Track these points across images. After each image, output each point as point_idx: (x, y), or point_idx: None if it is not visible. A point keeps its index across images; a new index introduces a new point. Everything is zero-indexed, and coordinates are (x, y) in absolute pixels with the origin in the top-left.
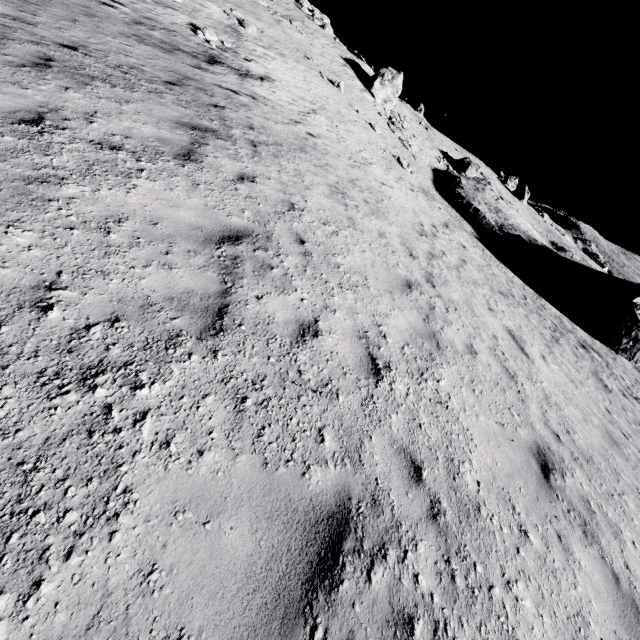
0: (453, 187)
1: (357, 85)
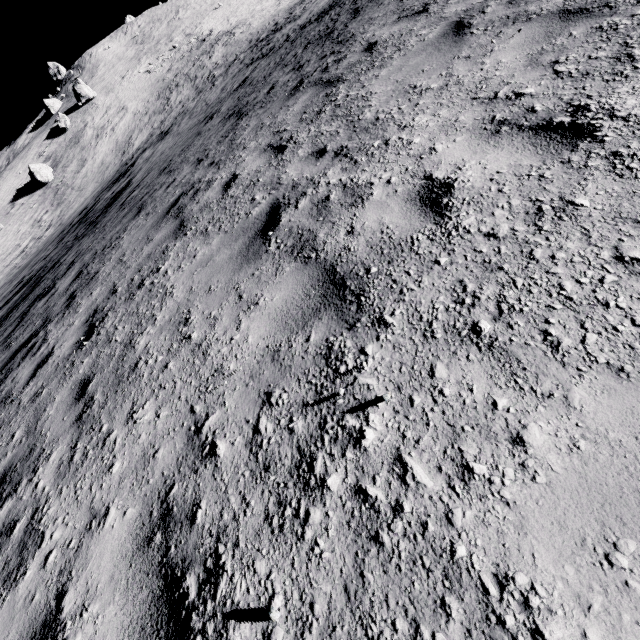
0: None
1: None
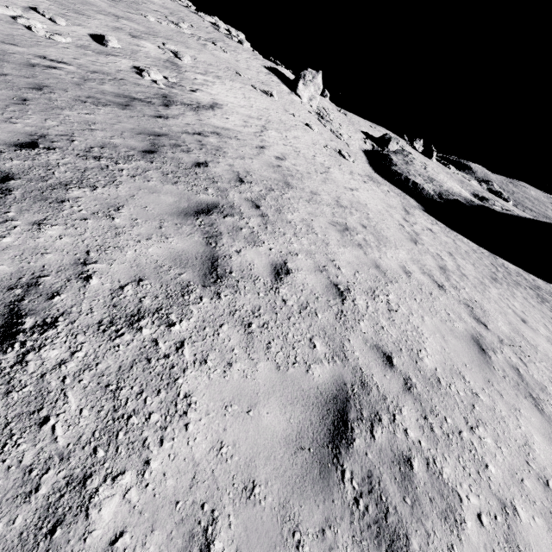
0: (388, 166)
1: (284, 89)
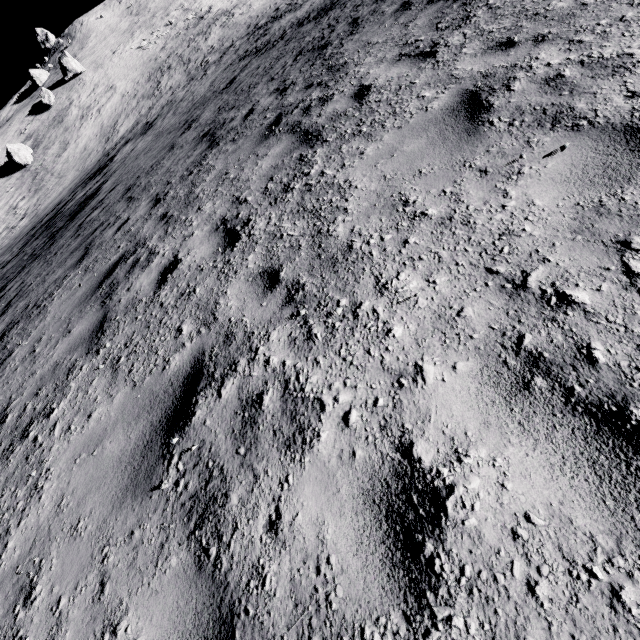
0: None
1: None
